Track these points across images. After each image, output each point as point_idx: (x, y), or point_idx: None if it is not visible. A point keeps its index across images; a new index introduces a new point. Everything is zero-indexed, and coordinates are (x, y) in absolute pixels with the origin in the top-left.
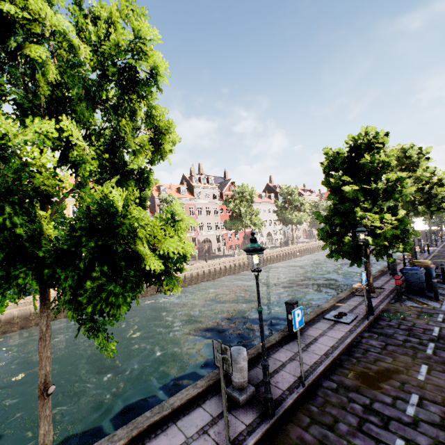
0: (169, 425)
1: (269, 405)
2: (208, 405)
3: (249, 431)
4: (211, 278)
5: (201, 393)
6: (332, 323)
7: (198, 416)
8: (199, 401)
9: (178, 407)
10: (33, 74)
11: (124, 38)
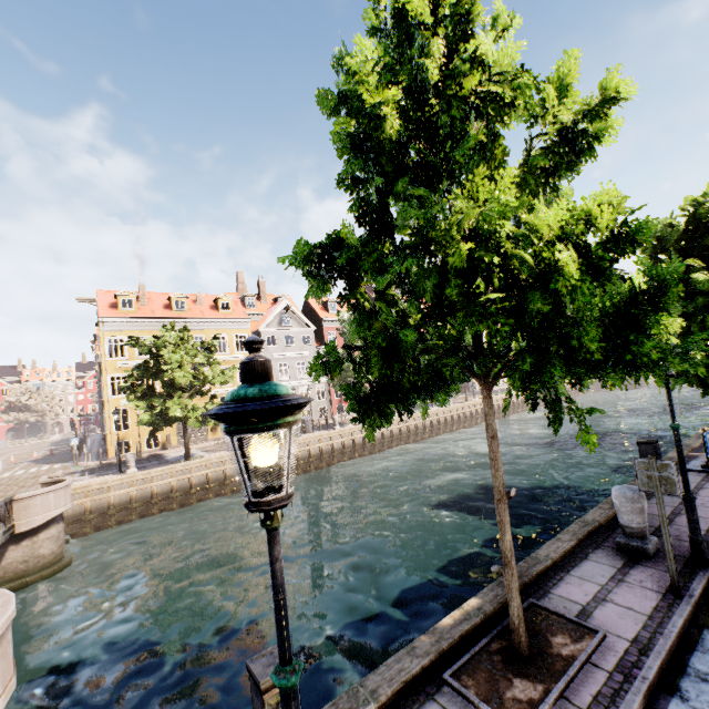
0: (562, 575)
1: (703, 549)
2: (597, 558)
3: (685, 579)
4: (419, 438)
5: (574, 547)
6: (704, 475)
7: (593, 567)
8: (579, 555)
9: (557, 559)
10: (482, 149)
11: (578, 100)
